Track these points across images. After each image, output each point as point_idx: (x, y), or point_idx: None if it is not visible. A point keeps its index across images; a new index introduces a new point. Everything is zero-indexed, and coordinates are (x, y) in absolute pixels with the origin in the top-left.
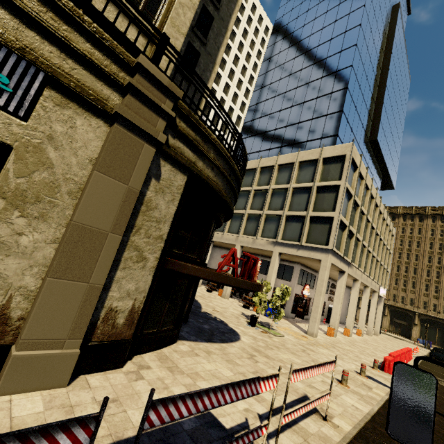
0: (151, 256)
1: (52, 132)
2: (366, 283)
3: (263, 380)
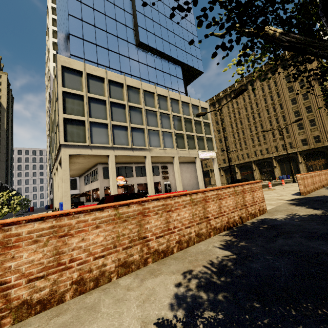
0: None
1: None
2: (166, 155)
3: None
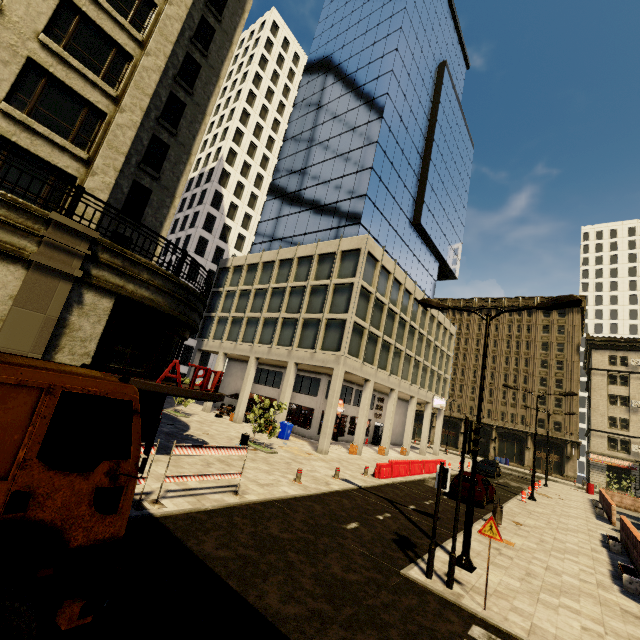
0: None
1: None
2: (409, 392)
3: None
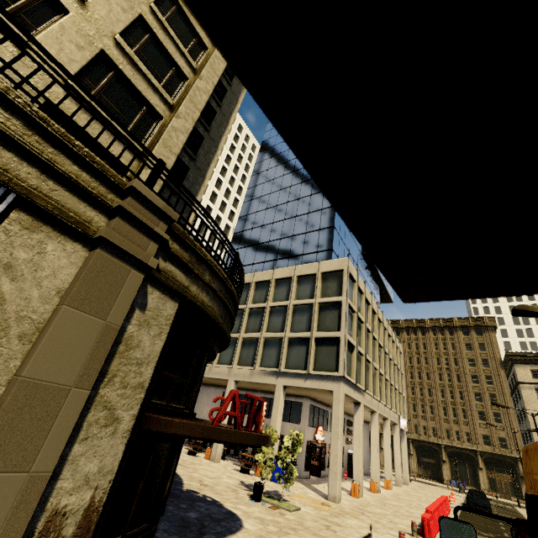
0: (126, 414)
1: (12, 260)
2: (385, 414)
3: None
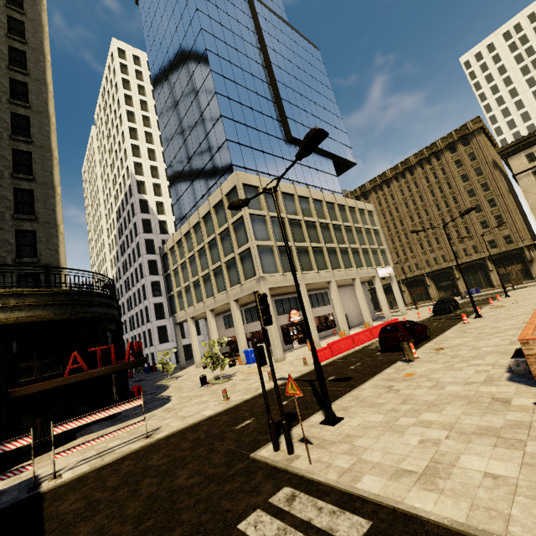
0: None
1: None
2: (348, 277)
3: (10, 442)
